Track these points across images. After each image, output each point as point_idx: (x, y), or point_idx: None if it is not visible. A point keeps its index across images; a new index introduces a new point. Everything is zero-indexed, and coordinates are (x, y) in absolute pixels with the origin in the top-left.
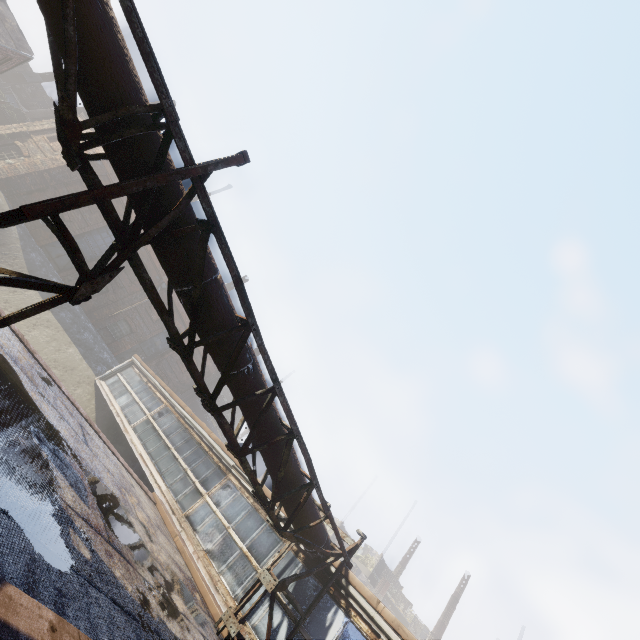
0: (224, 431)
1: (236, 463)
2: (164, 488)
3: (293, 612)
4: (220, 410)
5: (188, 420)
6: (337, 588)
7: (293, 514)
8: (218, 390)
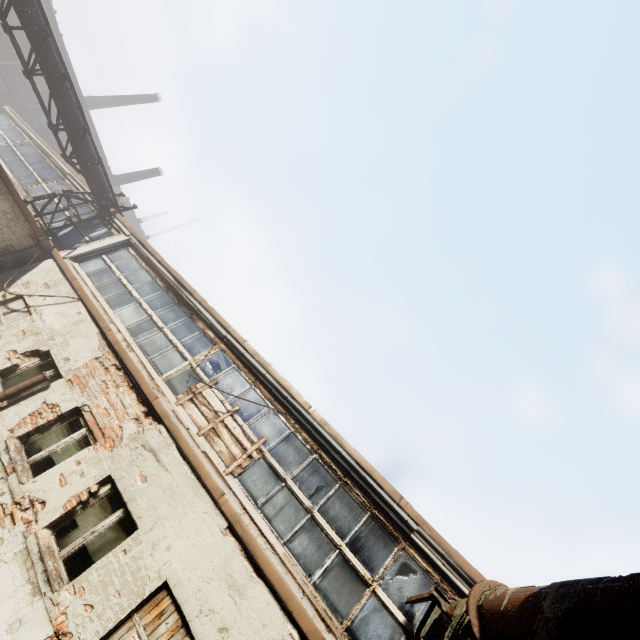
0: (19, 56)
1: (72, 173)
2: (11, 176)
3: (79, 226)
4: (10, 28)
5: (44, 150)
6: (110, 223)
7: (74, 147)
8: (7, 10)
